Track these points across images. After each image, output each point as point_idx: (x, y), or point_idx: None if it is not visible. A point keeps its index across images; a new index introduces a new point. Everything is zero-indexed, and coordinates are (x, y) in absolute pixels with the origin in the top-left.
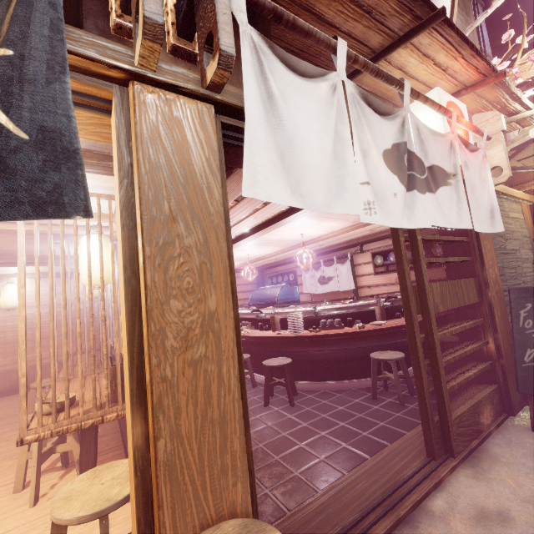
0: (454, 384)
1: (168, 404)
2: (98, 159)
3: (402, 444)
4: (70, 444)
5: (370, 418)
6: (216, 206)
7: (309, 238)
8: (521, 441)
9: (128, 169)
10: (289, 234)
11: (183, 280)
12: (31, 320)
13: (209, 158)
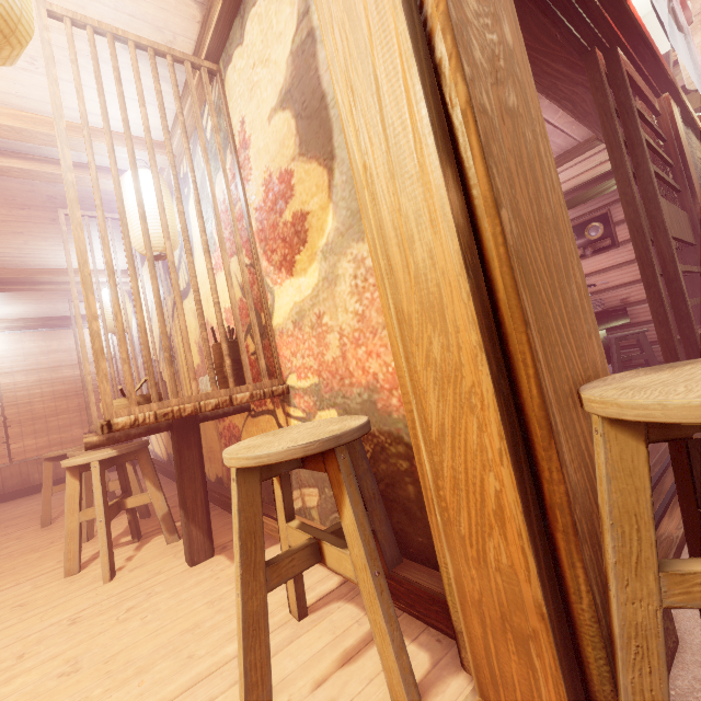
0: (699, 333)
1: (497, 156)
2: None
3: None
4: (147, 494)
5: None
6: None
7: None
8: None
9: None
10: None
11: None
12: (13, 393)
13: None
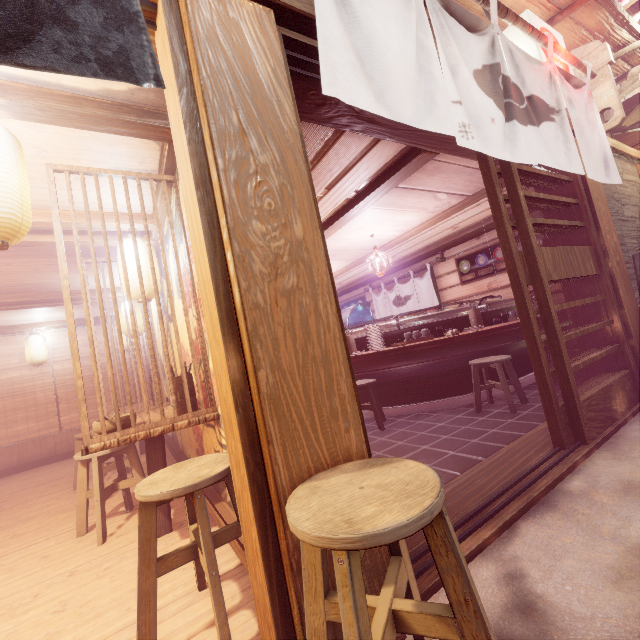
0: (578, 363)
1: (265, 333)
2: (137, 115)
3: (521, 442)
4: (133, 479)
5: (478, 428)
6: (289, 124)
7: (379, 243)
8: None
9: (186, 77)
10: (356, 239)
11: (263, 201)
12: (62, 377)
13: (274, 68)
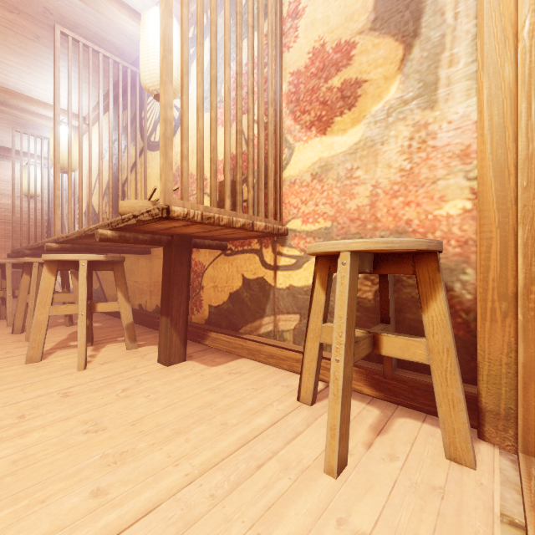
0: None
1: None
2: None
3: None
4: (117, 303)
5: None
6: None
7: None
8: None
9: None
10: None
11: None
12: None
13: None
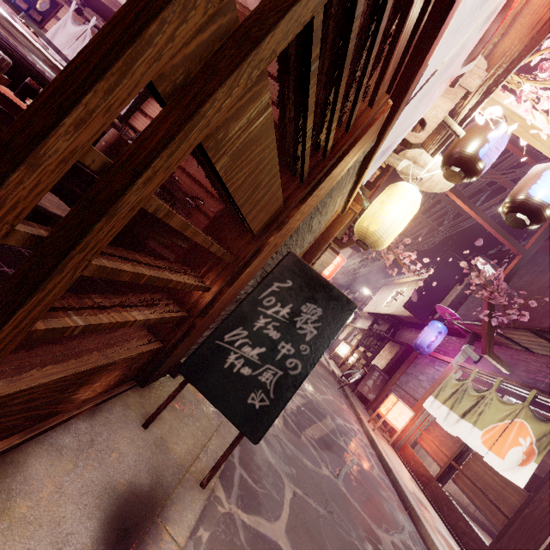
0: (76, 324)
1: None
2: None
3: None
4: None
5: None
6: None
7: None
8: (110, 447)
9: None
10: None
11: None
12: None
13: None
